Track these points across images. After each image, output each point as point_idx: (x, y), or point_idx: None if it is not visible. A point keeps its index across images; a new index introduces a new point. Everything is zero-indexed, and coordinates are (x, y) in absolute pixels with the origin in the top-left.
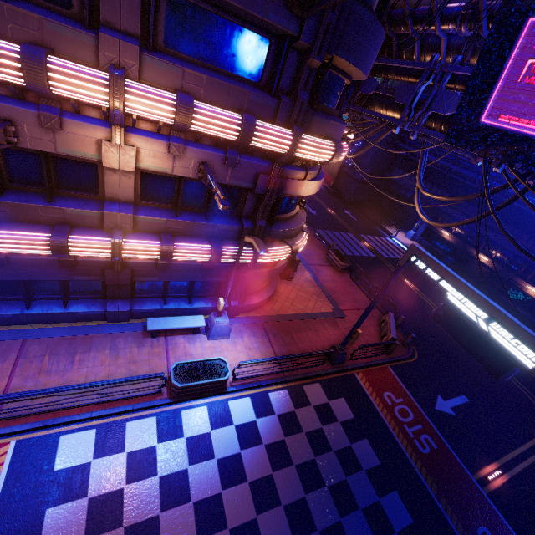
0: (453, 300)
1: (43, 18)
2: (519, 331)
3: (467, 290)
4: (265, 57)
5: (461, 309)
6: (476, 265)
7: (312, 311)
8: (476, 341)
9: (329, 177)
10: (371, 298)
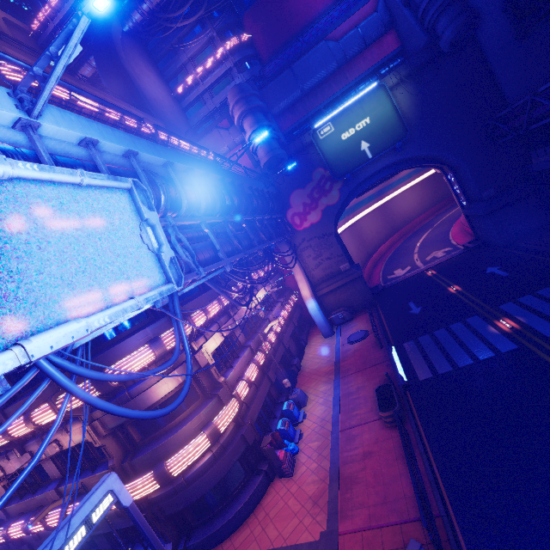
0: None
1: None
2: None
3: None
4: None
5: None
6: None
7: (283, 542)
8: None
9: (468, 228)
10: (431, 483)
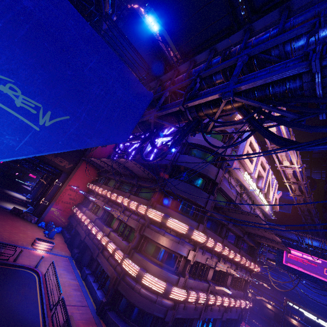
0: (306, 314)
1: (236, 248)
2: (325, 320)
3: (308, 310)
4: (248, 248)
5: (310, 317)
6: (267, 310)
7: None
8: (319, 326)
9: None
10: None
